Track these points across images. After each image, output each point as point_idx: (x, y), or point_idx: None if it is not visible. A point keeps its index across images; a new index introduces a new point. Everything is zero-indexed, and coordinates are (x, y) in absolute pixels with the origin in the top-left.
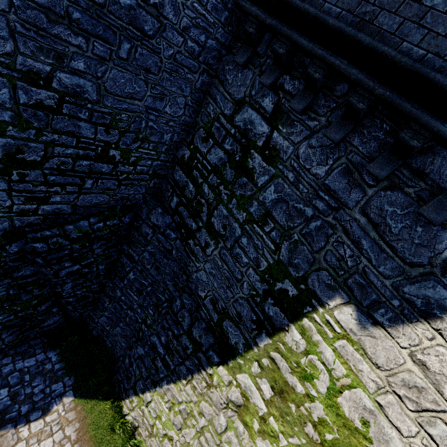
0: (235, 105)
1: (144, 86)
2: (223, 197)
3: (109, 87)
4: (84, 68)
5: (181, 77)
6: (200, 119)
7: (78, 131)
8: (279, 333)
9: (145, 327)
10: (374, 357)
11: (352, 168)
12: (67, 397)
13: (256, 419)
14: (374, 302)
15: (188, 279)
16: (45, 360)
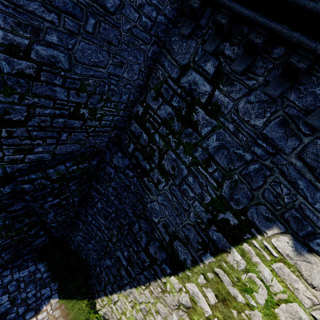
0: (181, 70)
1: (107, 56)
2: (172, 144)
3: (78, 57)
4: (57, 41)
5: (137, 48)
6: (151, 82)
7: (54, 95)
8: (221, 254)
9: (111, 244)
10: (310, 278)
11: (288, 120)
12: (53, 299)
13: (203, 319)
14: (310, 233)
15: (144, 207)
16: (36, 271)
